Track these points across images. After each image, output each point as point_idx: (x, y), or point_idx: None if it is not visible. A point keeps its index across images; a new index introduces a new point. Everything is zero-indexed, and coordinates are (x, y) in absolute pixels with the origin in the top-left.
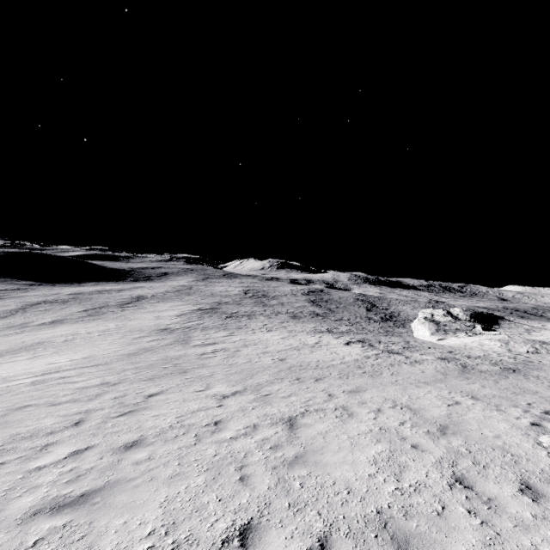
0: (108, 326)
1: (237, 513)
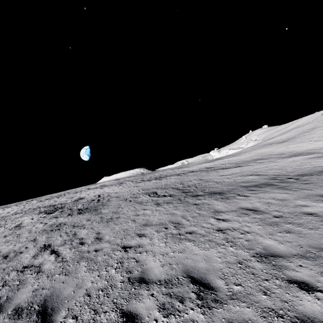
0: (286, 147)
1: None
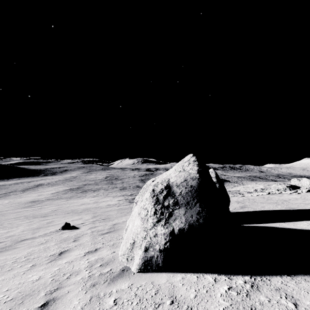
0: (4, 202)
1: None
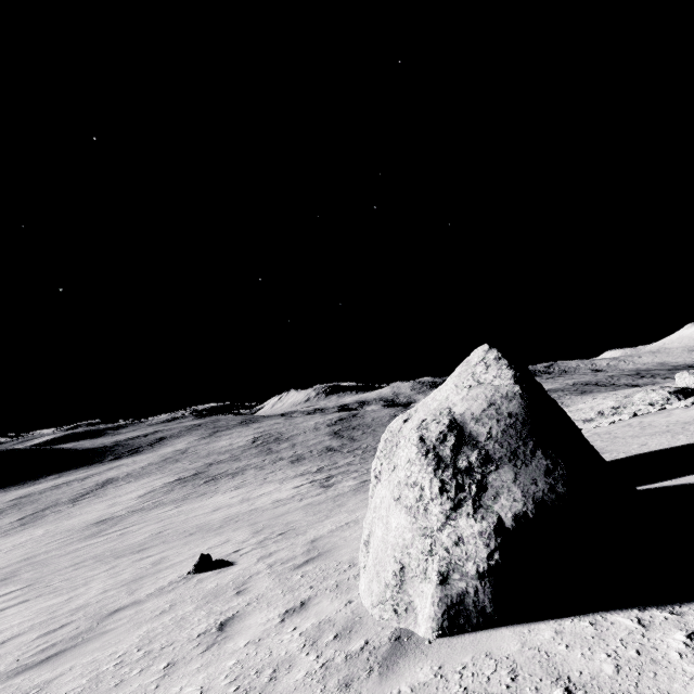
0: (34, 534)
1: None
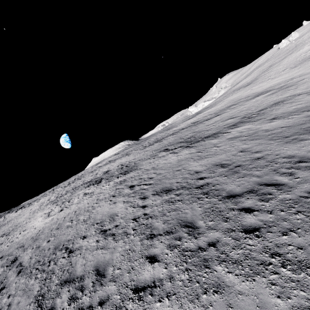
0: (251, 89)
1: None
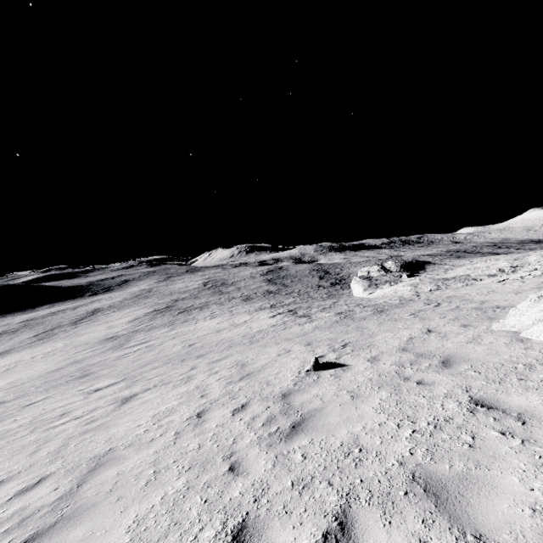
0: (56, 346)
1: (0, 477)
